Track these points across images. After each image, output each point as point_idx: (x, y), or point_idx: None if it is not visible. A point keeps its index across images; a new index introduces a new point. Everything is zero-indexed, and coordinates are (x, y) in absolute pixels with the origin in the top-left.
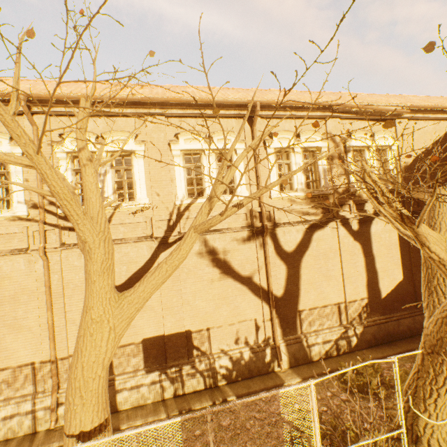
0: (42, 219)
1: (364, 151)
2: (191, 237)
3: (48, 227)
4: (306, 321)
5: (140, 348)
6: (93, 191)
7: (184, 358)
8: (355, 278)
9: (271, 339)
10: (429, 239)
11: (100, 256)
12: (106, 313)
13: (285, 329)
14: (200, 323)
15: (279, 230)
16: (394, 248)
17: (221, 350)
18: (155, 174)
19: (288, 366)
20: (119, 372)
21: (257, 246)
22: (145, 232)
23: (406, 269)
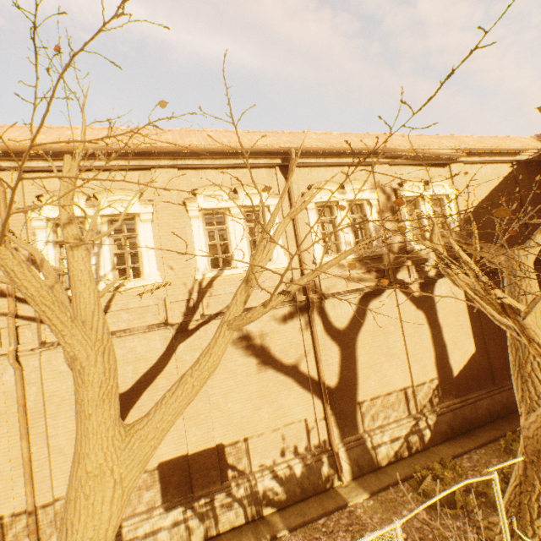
0: (13, 311)
1: (419, 202)
2: (224, 336)
3: (21, 321)
4: (368, 415)
5: (155, 476)
6: (85, 282)
7: (215, 483)
8: (421, 355)
9: (327, 443)
10: (538, 333)
11: (98, 377)
12: (108, 459)
13: (343, 428)
14: (234, 433)
15: (327, 302)
16: (463, 314)
17: (265, 466)
18: (167, 242)
19: (350, 477)
20: (127, 514)
21: (302, 325)
22: (157, 318)
23: (478, 338)
